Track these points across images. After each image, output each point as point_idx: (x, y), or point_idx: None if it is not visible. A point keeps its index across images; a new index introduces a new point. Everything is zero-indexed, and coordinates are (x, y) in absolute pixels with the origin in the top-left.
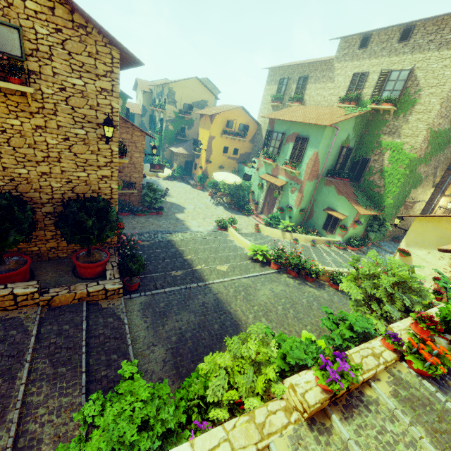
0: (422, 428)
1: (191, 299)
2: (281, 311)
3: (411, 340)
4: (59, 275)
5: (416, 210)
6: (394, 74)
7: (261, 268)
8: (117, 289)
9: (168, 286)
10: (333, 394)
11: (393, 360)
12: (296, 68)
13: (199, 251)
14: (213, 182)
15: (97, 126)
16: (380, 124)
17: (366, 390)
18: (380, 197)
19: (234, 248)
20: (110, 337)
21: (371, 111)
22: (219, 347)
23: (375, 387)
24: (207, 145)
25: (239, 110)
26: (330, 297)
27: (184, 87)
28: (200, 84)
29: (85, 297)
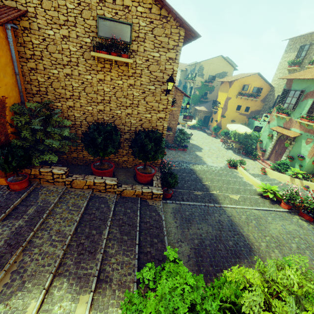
0: None
1: (209, 214)
2: (295, 249)
3: None
4: (126, 178)
5: None
6: None
7: (270, 204)
8: (159, 194)
9: (191, 201)
10: None
11: None
12: None
13: (214, 180)
14: (225, 131)
15: (162, 83)
16: None
17: None
18: None
19: (243, 183)
20: (153, 225)
21: None
22: (234, 262)
23: None
24: (224, 104)
25: (255, 76)
26: None
27: (211, 64)
28: (223, 60)
29: (140, 195)
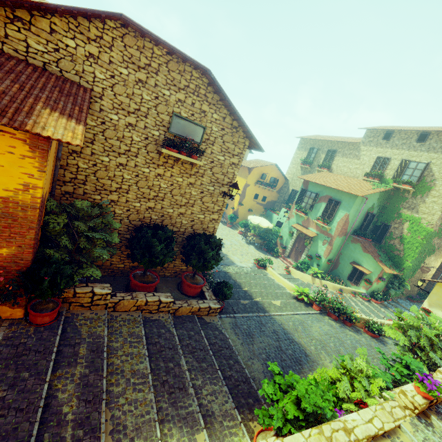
0: None
1: (264, 325)
2: (334, 347)
3: None
4: (170, 291)
5: (428, 274)
6: (413, 164)
7: (305, 307)
8: (216, 309)
9: (242, 312)
10: (430, 401)
11: None
12: (326, 142)
13: (252, 285)
14: (244, 222)
15: (221, 185)
16: (400, 199)
17: None
18: (400, 259)
19: (277, 286)
20: (222, 346)
21: (393, 188)
22: (298, 369)
23: None
24: (242, 190)
25: (273, 167)
26: (368, 342)
27: None
28: None
29: (196, 311)
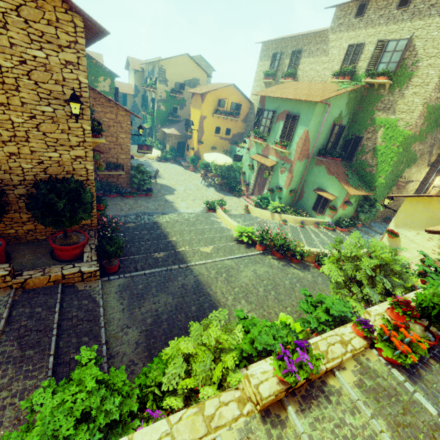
0: (384, 421)
1: (171, 281)
2: (262, 292)
3: (383, 326)
4: (36, 258)
5: (409, 190)
6: (392, 44)
7: (246, 249)
8: (93, 272)
9: (149, 268)
10: (290, 386)
11: (362, 347)
12: (289, 41)
13: (184, 233)
14: (204, 163)
15: (65, 103)
16: (375, 99)
17: (329, 380)
18: (372, 177)
19: (220, 229)
20: (83, 319)
21: (366, 86)
22: None
23: (339, 376)
24: (198, 125)
25: (231, 89)
26: (314, 279)
27: (175, 65)
28: (191, 61)
29: (60, 280)
